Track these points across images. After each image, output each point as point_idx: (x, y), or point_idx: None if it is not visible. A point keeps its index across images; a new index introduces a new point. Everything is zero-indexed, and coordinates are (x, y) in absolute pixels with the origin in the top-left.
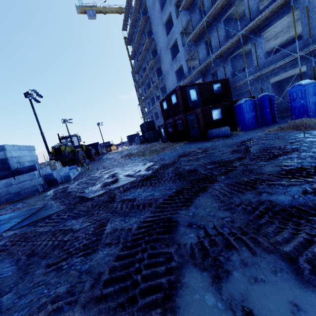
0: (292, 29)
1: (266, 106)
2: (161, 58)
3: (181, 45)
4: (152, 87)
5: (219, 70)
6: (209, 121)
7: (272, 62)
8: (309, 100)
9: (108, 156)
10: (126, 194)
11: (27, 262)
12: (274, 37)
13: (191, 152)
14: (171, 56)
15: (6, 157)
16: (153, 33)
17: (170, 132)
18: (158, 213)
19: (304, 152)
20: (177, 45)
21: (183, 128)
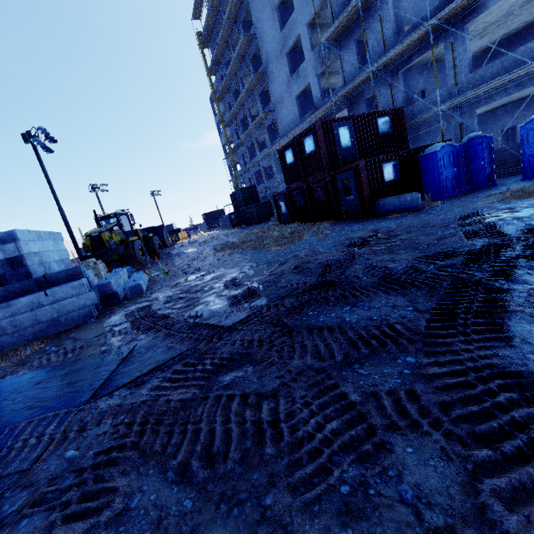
0: (513, 19)
1: (478, 156)
2: (268, 72)
3: (309, 47)
4: (252, 125)
5: (382, 94)
6: (378, 184)
7: (484, 78)
8: None
9: (183, 250)
10: (298, 317)
11: (214, 476)
12: (481, 34)
13: (367, 238)
14: (288, 67)
15: (21, 253)
16: (253, 25)
17: (298, 204)
18: (442, 355)
19: None
20: (299, 47)
21: (327, 196)
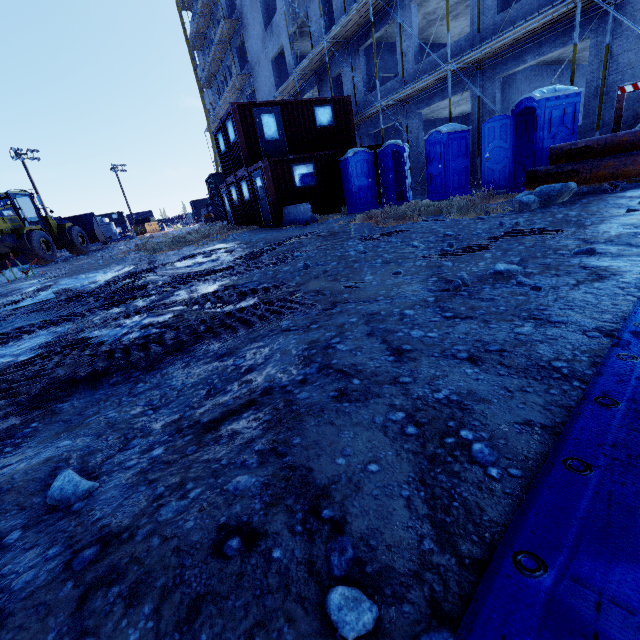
0: None
1: (389, 168)
2: (244, 19)
3: None
4: (227, 90)
5: (346, 74)
6: (288, 189)
7: (426, 73)
8: (449, 165)
9: (119, 246)
10: (2, 324)
11: None
12: (452, 14)
13: (210, 250)
14: (262, 17)
15: None
16: None
17: (235, 203)
18: None
19: (289, 264)
20: None
21: (251, 197)
